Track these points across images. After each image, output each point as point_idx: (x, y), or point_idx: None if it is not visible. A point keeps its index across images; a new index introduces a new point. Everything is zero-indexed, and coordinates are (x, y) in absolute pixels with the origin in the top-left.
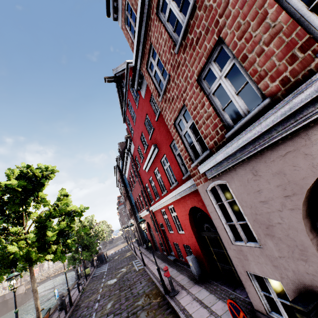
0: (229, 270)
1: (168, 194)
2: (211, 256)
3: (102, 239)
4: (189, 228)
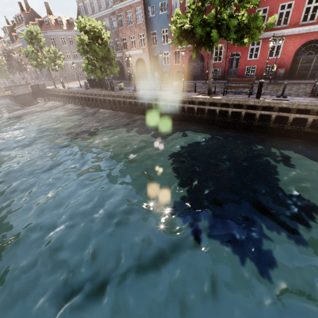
0: (305, 73)
1: (287, 28)
2: (295, 69)
3: (62, 67)
4: (291, 53)
